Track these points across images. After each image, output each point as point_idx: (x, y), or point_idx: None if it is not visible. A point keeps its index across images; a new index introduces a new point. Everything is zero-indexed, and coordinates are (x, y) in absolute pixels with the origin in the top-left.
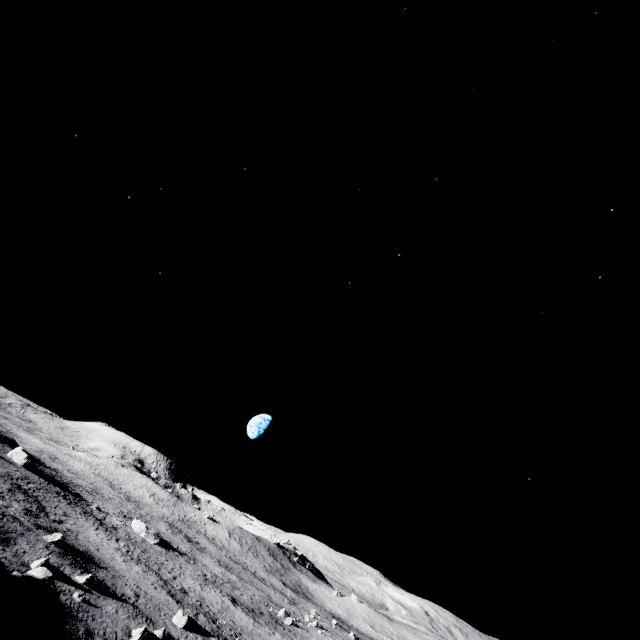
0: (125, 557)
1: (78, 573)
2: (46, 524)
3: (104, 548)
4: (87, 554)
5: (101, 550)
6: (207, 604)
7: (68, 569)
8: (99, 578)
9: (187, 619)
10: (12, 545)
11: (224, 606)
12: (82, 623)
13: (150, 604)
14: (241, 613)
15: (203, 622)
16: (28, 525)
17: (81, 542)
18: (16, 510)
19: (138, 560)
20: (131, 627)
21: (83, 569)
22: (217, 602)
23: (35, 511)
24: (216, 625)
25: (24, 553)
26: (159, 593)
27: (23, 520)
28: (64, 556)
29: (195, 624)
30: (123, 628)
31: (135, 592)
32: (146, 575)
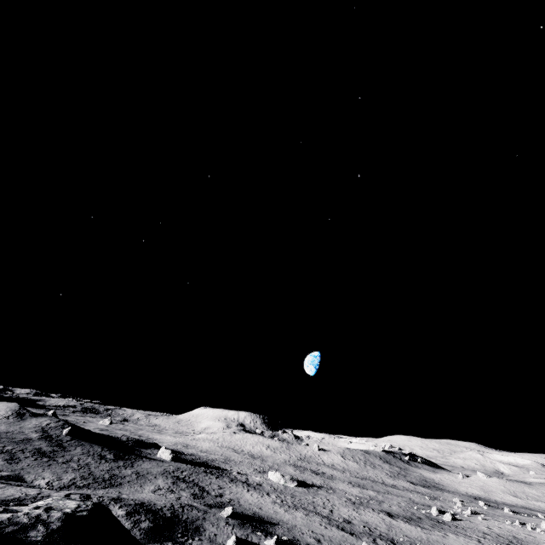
0: (283, 507)
1: (263, 538)
2: (213, 501)
3: (264, 505)
4: (256, 516)
5: (263, 508)
6: (373, 527)
7: (254, 537)
8: (280, 536)
9: None
10: (203, 532)
11: (387, 523)
12: None
13: None
14: (405, 525)
15: None
16: (202, 508)
17: (245, 507)
18: (186, 498)
19: (294, 506)
20: None
21: (264, 532)
22: (379, 521)
23: (199, 493)
24: None
25: (215, 536)
26: (331, 531)
27: (196, 505)
28: (243, 526)
29: None
30: None
31: (314, 538)
32: (310, 518)
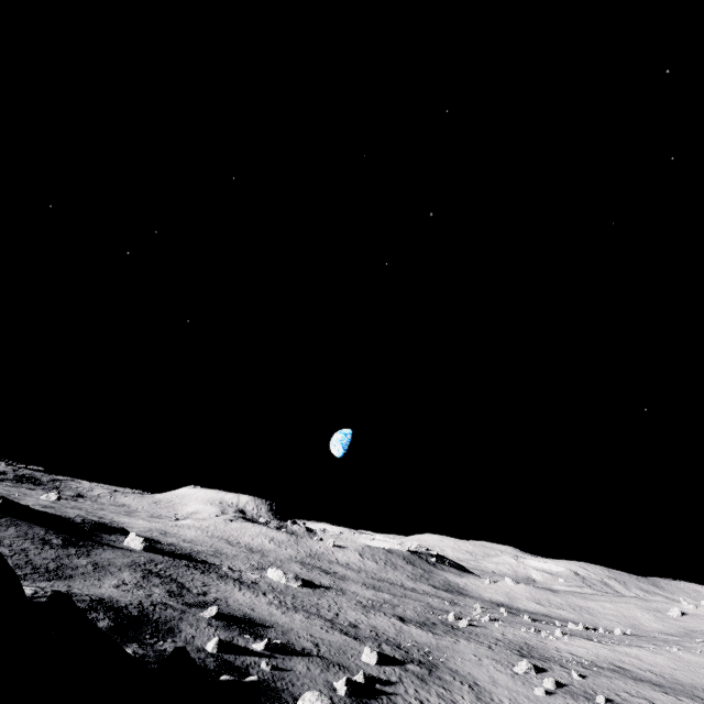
0: (281, 609)
1: (252, 641)
2: (194, 600)
3: (257, 606)
4: (246, 618)
5: (256, 609)
6: (381, 631)
7: (241, 640)
8: (272, 639)
9: (377, 654)
10: (178, 634)
11: (397, 628)
12: (285, 693)
13: (333, 650)
14: (416, 630)
15: (390, 651)
16: (180, 607)
17: (234, 607)
18: (160, 595)
19: (294, 608)
20: (330, 680)
21: (253, 635)
22: (389, 626)
23: (177, 590)
24: (403, 650)
25: (193, 638)
26: (333, 635)
27: (172, 604)
28: (229, 628)
29: (384, 656)
30: (324, 684)
31: (312, 642)
32: (310, 621)
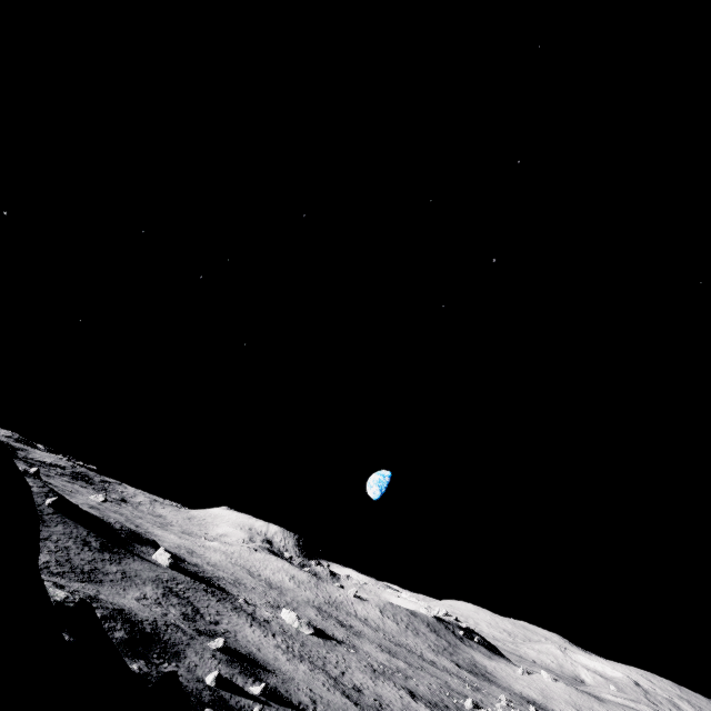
0: (287, 655)
1: (250, 682)
2: (205, 628)
3: (264, 647)
4: (251, 657)
5: (262, 650)
6: (386, 703)
7: (240, 679)
8: (271, 685)
9: None
10: (183, 659)
11: (404, 703)
12: None
13: (329, 710)
14: (425, 710)
15: None
16: (190, 632)
17: (241, 643)
18: (175, 616)
19: (300, 657)
20: None
21: (253, 677)
22: (395, 699)
23: (191, 614)
24: None
25: (196, 667)
26: (334, 695)
27: (184, 627)
28: (232, 664)
29: None
30: None
31: (310, 697)
32: (314, 674)
